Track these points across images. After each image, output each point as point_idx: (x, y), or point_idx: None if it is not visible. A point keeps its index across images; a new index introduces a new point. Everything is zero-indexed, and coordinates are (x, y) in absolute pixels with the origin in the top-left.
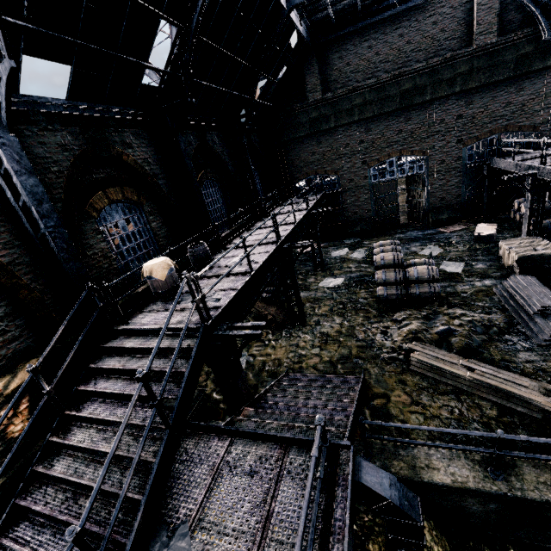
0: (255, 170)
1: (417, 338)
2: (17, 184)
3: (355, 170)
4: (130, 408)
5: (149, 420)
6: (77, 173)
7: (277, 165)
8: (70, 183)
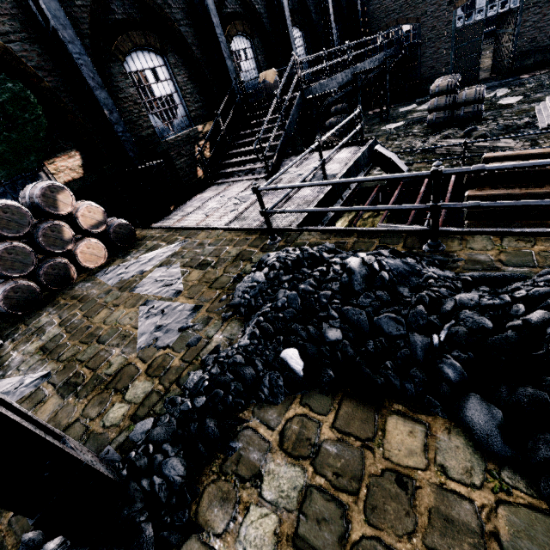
0: (335, 24)
1: (447, 137)
2: (205, 3)
3: (439, 13)
4: (272, 106)
5: (278, 119)
6: (222, 5)
7: (357, 18)
8: (219, 12)
